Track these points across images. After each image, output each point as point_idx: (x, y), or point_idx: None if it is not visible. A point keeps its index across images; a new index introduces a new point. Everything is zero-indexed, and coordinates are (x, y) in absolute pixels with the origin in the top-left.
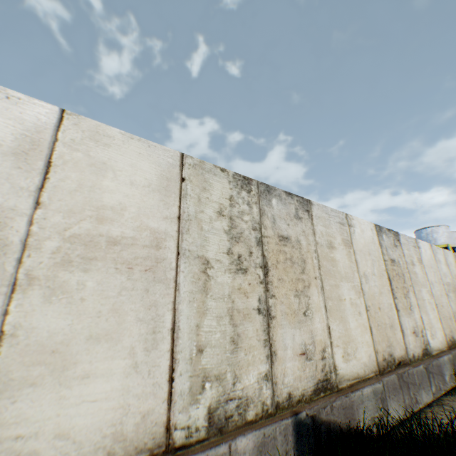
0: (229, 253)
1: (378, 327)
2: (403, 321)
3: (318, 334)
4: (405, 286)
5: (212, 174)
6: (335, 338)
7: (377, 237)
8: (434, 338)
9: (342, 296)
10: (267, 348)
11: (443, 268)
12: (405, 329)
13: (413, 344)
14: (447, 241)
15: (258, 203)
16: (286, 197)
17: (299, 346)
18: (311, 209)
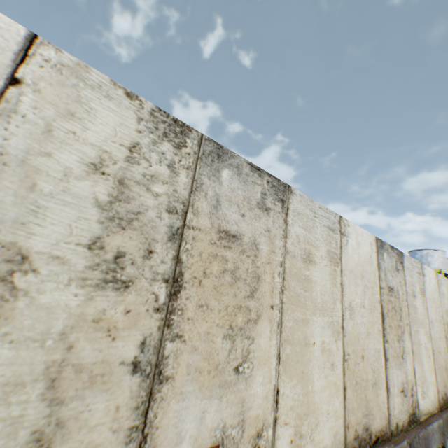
0: (93, 246)
1: (357, 385)
2: (391, 375)
3: (254, 405)
4: (400, 324)
5: (102, 95)
6: (284, 410)
7: (377, 255)
8: (426, 397)
9: (311, 337)
10: (133, 445)
11: (446, 304)
12: (391, 386)
13: (399, 408)
14: (441, 267)
15: (194, 169)
16: (250, 173)
17: (211, 432)
18: (288, 199)
